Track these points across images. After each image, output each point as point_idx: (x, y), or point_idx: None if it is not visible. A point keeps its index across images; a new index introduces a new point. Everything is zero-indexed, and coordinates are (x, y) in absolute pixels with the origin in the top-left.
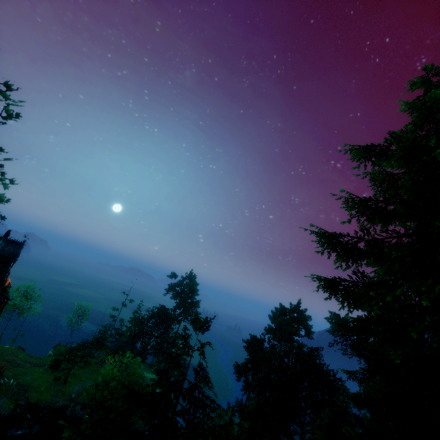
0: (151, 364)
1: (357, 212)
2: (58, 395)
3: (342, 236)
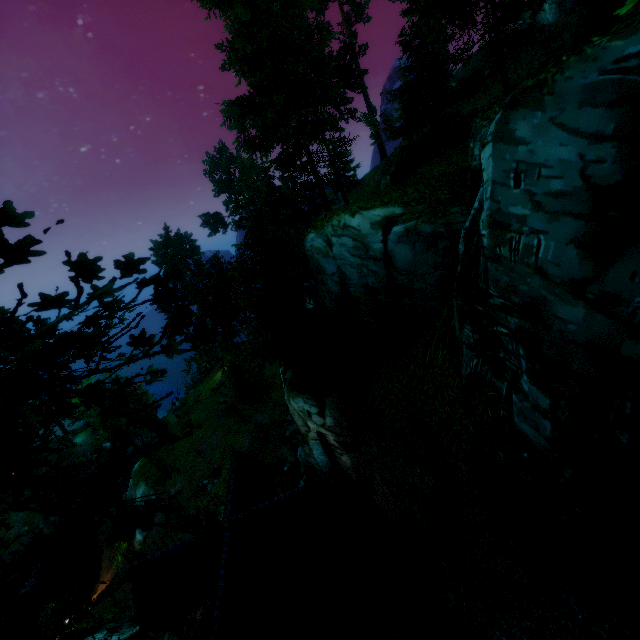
0: (59, 440)
1: (241, 71)
2: (5, 552)
3: (243, 99)
